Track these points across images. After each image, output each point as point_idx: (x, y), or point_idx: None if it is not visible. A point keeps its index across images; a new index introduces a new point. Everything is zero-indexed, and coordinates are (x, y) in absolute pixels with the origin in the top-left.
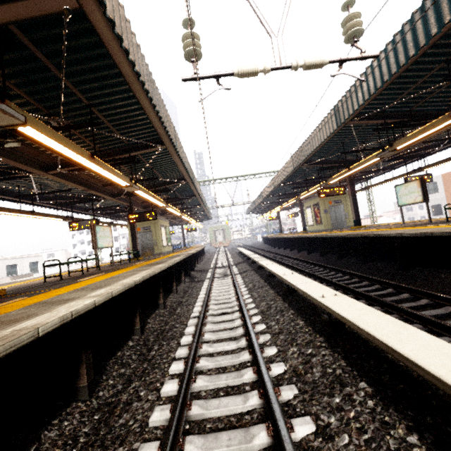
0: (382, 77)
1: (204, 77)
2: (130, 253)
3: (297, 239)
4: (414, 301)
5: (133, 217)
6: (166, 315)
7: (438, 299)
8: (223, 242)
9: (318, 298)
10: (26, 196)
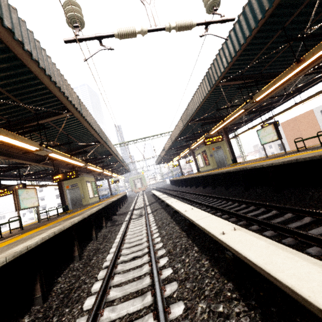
0: (239, 41)
1: (86, 38)
2: (57, 208)
3: (193, 178)
4: (297, 219)
5: (57, 177)
6: (80, 267)
7: (319, 215)
8: (141, 187)
9: (219, 235)
10: None
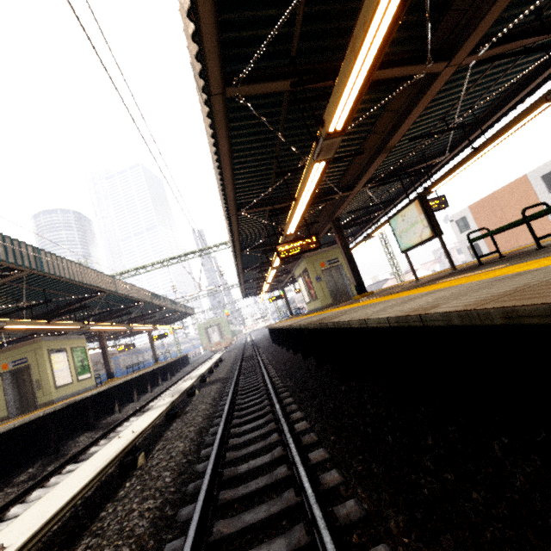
0: None
1: None
2: None
3: (280, 330)
4: None
5: None
6: None
7: None
8: (220, 341)
9: None
10: None
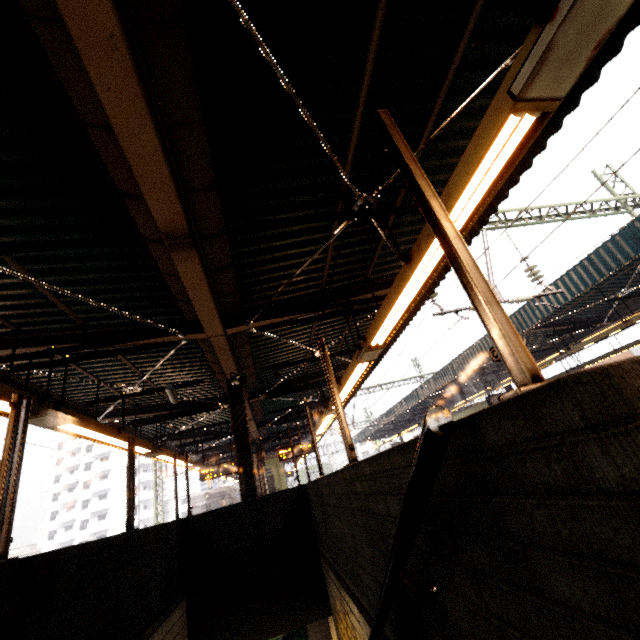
0: (558, 301)
1: (450, 312)
2: None
3: None
4: None
5: (284, 452)
6: None
7: None
8: None
9: None
10: (174, 434)
